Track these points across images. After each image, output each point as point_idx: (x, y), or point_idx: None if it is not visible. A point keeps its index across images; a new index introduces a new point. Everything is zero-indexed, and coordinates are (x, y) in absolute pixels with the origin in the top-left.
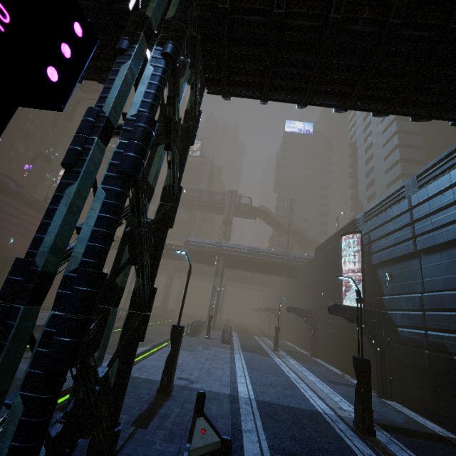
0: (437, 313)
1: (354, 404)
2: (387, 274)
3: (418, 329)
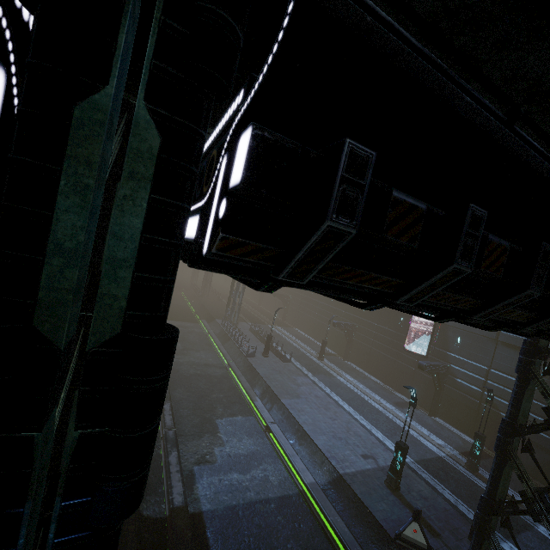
0: (498, 386)
1: (468, 456)
2: (459, 339)
3: (475, 386)
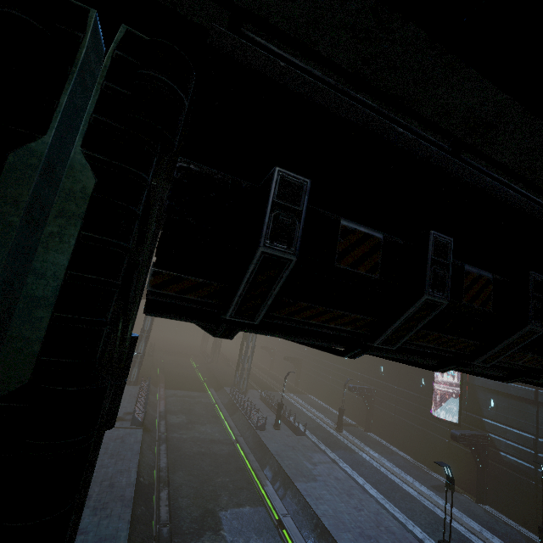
0: None
1: None
2: (492, 402)
3: (524, 461)
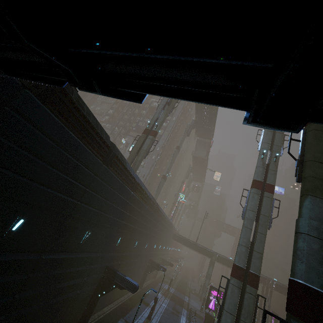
0: None
1: None
2: None
3: None
